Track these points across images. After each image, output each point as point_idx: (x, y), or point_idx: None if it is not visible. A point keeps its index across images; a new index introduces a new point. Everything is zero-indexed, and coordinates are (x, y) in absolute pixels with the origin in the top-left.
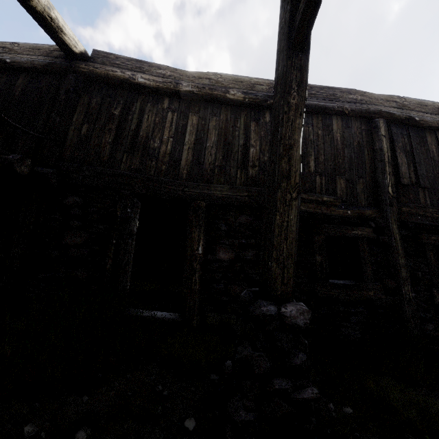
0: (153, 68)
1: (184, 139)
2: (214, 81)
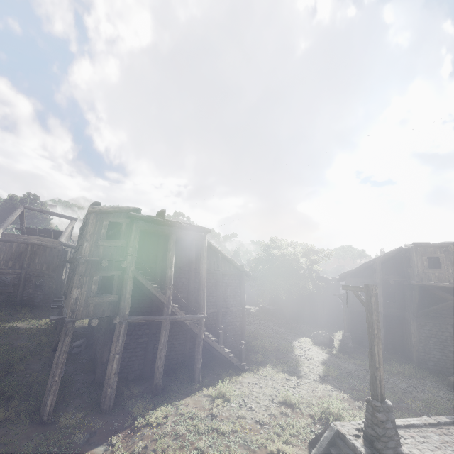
0: None
1: None
2: None
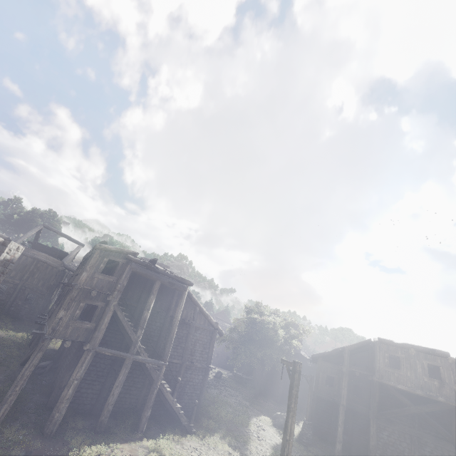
0: None
1: None
2: None
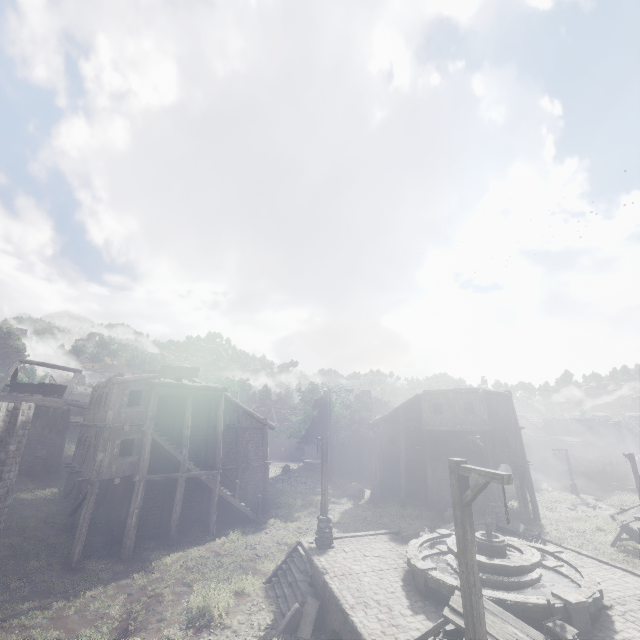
0: None
1: None
2: None
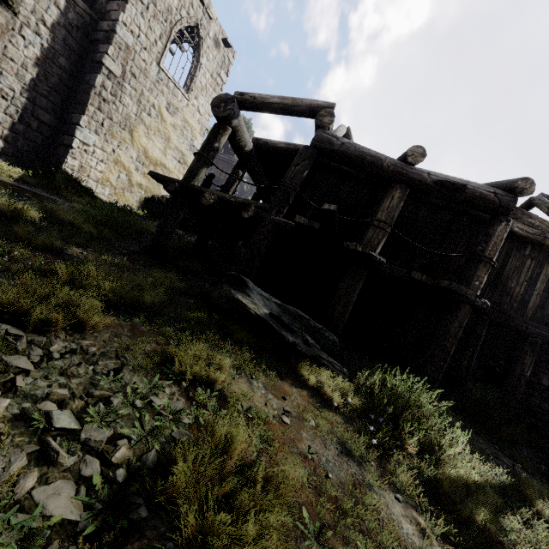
0: (525, 217)
1: (535, 285)
2: None
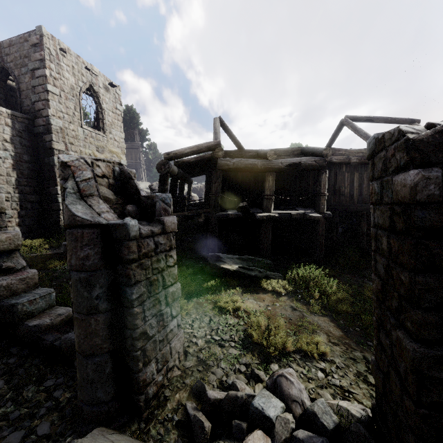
0: (337, 151)
1: (354, 185)
2: (364, 154)
